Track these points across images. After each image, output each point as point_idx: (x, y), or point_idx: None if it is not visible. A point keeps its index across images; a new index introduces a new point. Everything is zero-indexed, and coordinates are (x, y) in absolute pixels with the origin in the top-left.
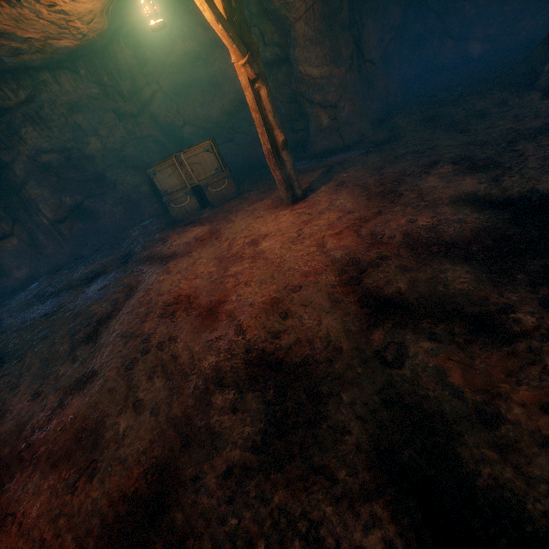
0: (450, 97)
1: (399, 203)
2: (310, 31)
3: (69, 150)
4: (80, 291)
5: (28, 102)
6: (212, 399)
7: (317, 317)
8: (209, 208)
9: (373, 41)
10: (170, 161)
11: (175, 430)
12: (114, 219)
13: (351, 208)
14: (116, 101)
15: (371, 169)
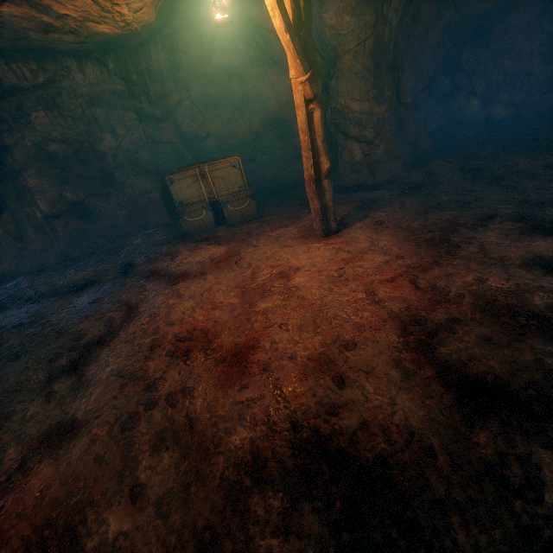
0: (483, 152)
1: (457, 256)
2: (358, 65)
3: (80, 143)
4: (66, 300)
5: (46, 86)
6: (249, 502)
7: (387, 393)
8: (225, 226)
9: (408, 87)
10: (191, 171)
11: (194, 551)
12: (116, 222)
13: (398, 252)
14: (140, 101)
15: (412, 212)
